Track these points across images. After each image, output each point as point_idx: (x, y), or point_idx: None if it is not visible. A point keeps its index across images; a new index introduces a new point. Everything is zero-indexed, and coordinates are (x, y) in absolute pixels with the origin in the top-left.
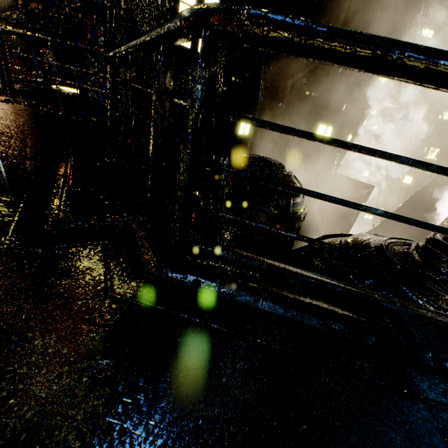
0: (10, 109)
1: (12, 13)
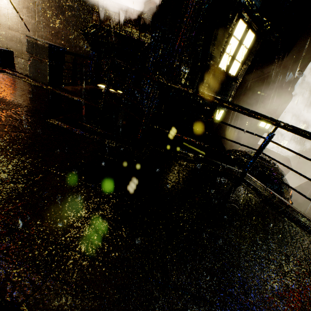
0: (176, 172)
1: (90, 28)
